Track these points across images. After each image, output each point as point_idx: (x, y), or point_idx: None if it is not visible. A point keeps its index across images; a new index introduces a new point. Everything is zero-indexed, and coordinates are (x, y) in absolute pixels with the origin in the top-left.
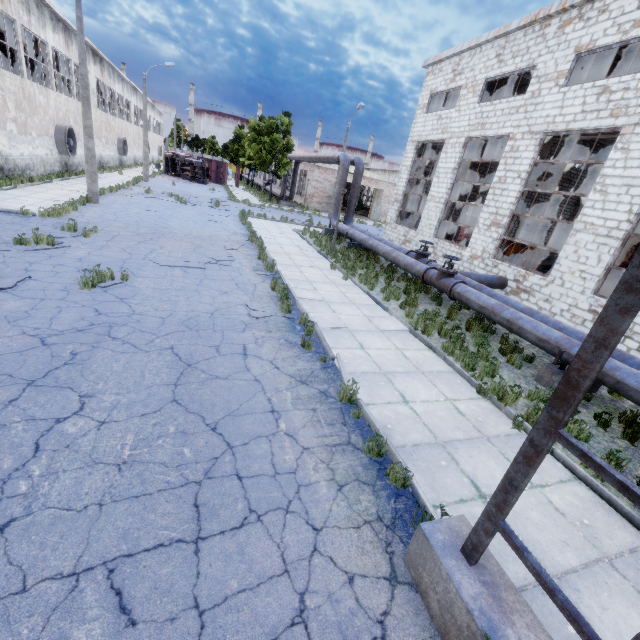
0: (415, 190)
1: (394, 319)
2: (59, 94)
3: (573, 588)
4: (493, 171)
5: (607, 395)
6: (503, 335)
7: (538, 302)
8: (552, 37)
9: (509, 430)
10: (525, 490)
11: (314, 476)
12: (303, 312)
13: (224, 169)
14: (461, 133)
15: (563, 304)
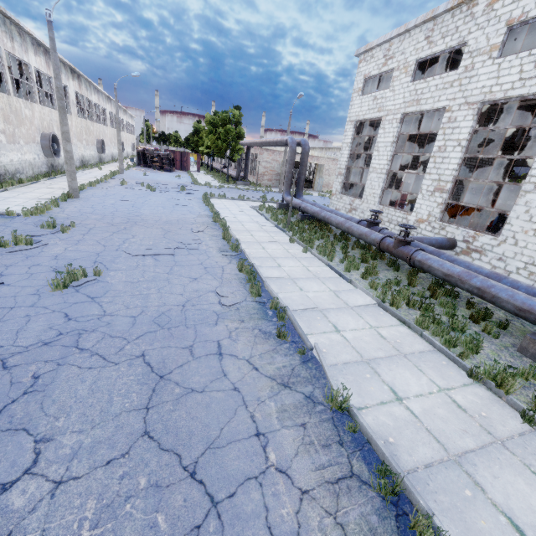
0: (356, 163)
1: (360, 292)
2: (43, 107)
3: None
4: (423, 141)
5: None
6: (468, 300)
7: (491, 261)
8: (481, 15)
9: (520, 426)
10: None
11: None
12: (272, 294)
13: (187, 158)
14: (397, 110)
15: (518, 262)
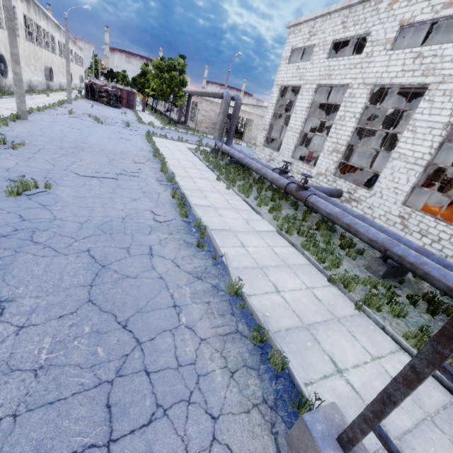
0: (278, 122)
1: (265, 221)
2: None
3: (410, 447)
4: (332, 111)
5: (412, 278)
6: (342, 234)
7: (364, 208)
8: (383, 11)
9: (352, 311)
10: (368, 363)
11: (210, 365)
12: (197, 217)
13: (133, 97)
14: (313, 81)
15: (381, 211)
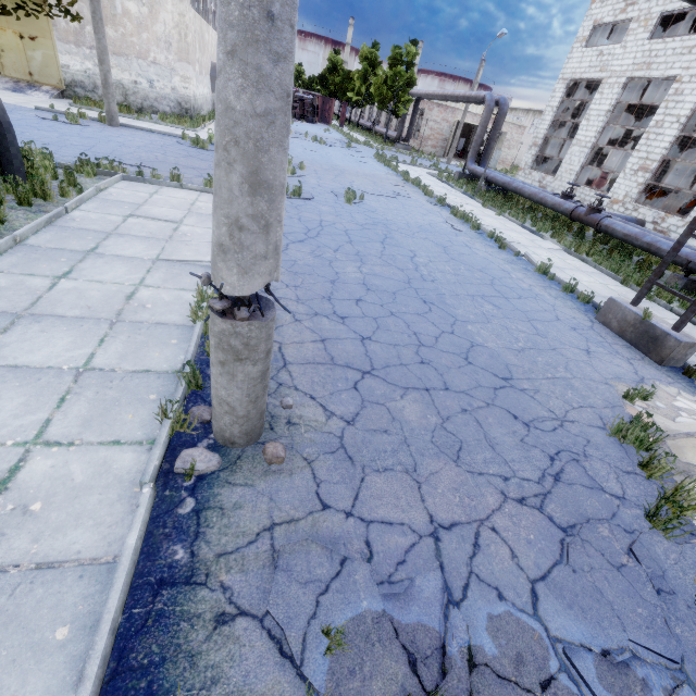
0: (555, 133)
1: (550, 243)
2: (212, 29)
3: None
4: (644, 113)
5: None
6: (638, 260)
7: None
8: None
9: (643, 300)
10: None
11: (541, 293)
12: (486, 231)
13: (330, 106)
14: (623, 72)
15: (695, 242)
